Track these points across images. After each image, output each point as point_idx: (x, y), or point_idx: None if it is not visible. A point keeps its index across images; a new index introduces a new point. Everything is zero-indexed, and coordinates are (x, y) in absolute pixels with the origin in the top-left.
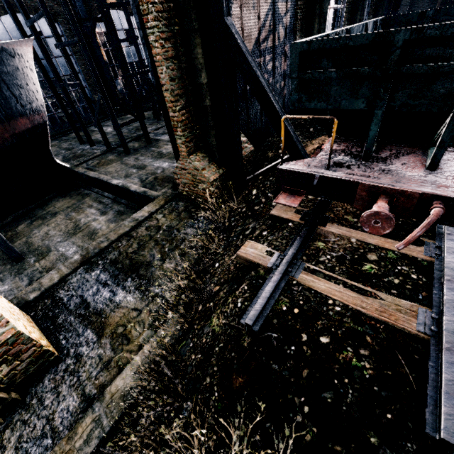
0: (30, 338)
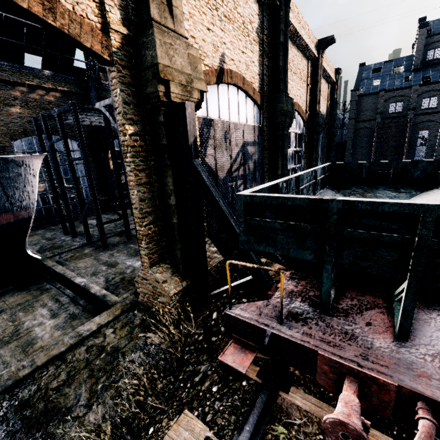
0: None
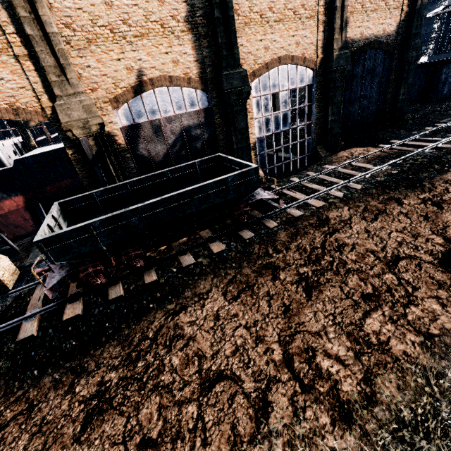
0: None
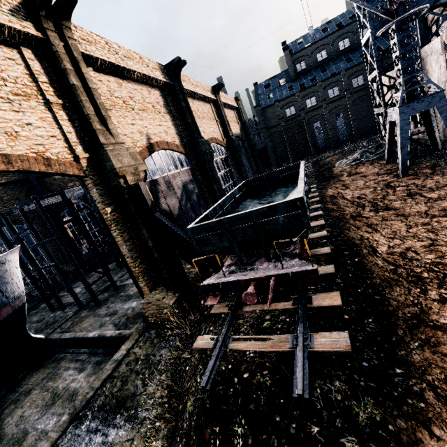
0: None
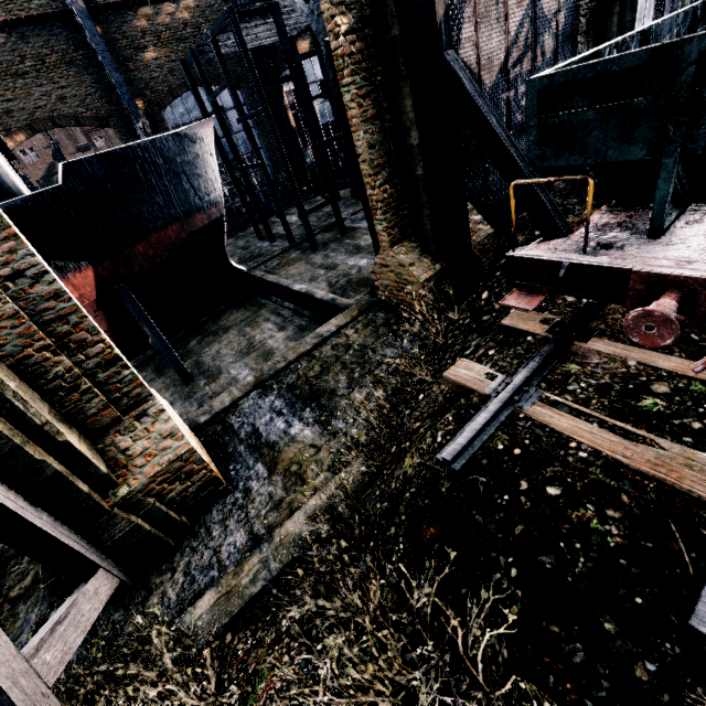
0: (202, 459)
